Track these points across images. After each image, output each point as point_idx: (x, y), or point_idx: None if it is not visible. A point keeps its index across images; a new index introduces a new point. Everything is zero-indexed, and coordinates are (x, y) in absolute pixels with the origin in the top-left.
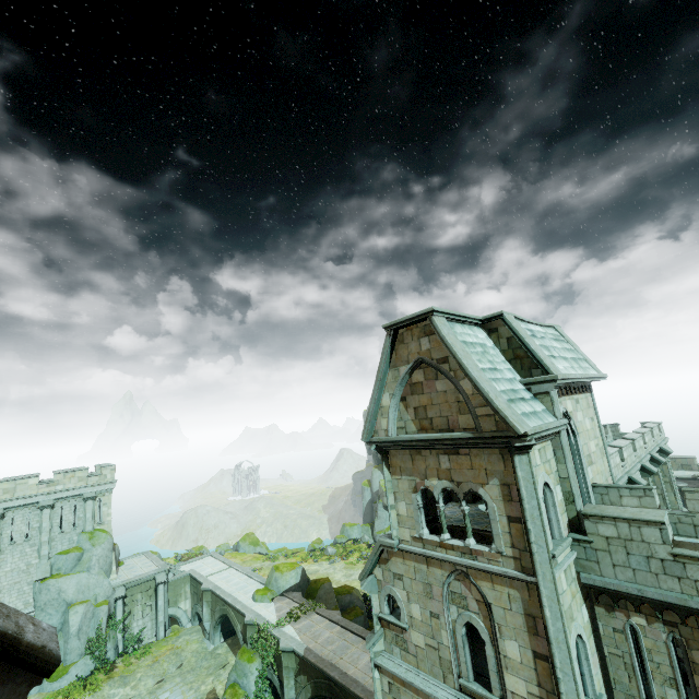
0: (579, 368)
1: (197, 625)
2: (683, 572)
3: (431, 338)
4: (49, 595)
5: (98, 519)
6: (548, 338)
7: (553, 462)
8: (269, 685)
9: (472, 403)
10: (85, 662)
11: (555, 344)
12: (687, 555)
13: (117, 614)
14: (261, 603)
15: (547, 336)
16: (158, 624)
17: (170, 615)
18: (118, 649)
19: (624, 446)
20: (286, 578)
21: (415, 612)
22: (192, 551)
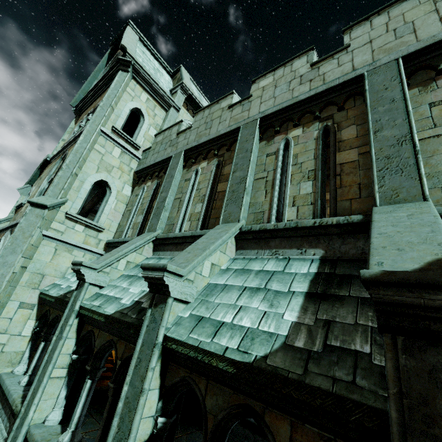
0: None
1: None
2: (176, 141)
3: None
4: None
5: None
6: None
7: (159, 119)
8: None
9: None
10: None
11: None
12: (182, 130)
13: None
14: None
15: None
16: None
17: None
18: None
19: None
20: None
21: (34, 192)
22: None
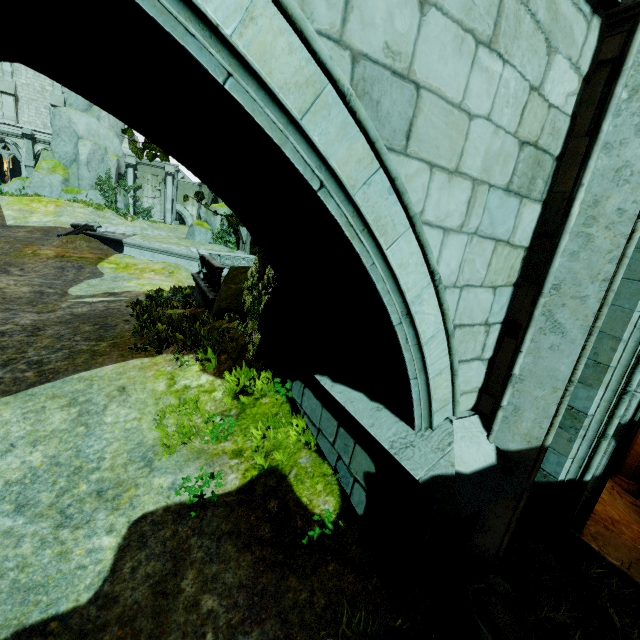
0: None
1: None
2: None
3: None
4: (62, 122)
5: None
6: None
7: None
8: (234, 234)
9: None
10: (96, 195)
11: None
12: None
13: (128, 180)
14: None
15: None
16: (166, 210)
17: (178, 211)
18: (129, 210)
19: None
20: None
21: None
22: None
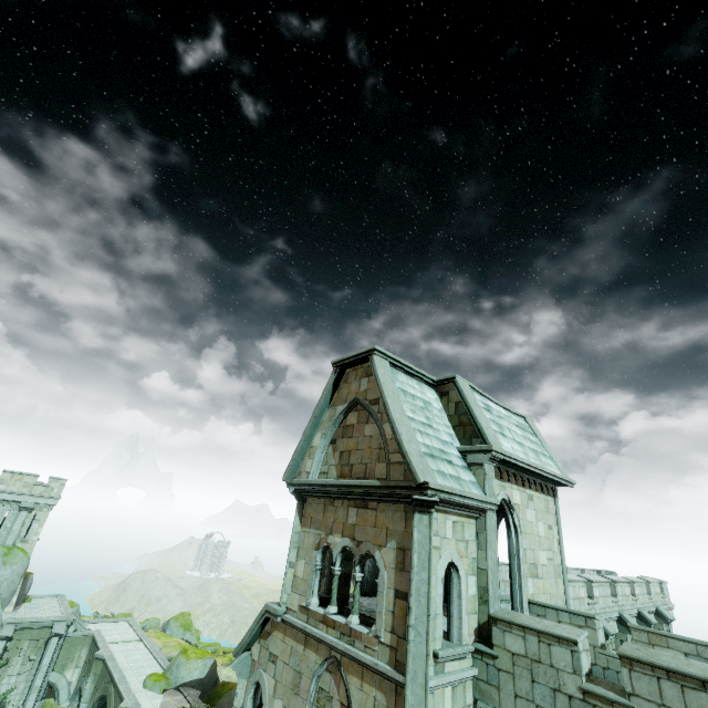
0: (535, 459)
1: (74, 706)
2: None
3: (371, 378)
4: None
5: (24, 535)
6: (509, 421)
7: (472, 546)
8: None
9: (389, 448)
10: None
11: (515, 429)
12: (598, 694)
13: None
14: (149, 691)
15: (508, 419)
16: (32, 689)
17: (51, 682)
18: None
19: (595, 580)
20: (190, 667)
21: None
22: (117, 616)
